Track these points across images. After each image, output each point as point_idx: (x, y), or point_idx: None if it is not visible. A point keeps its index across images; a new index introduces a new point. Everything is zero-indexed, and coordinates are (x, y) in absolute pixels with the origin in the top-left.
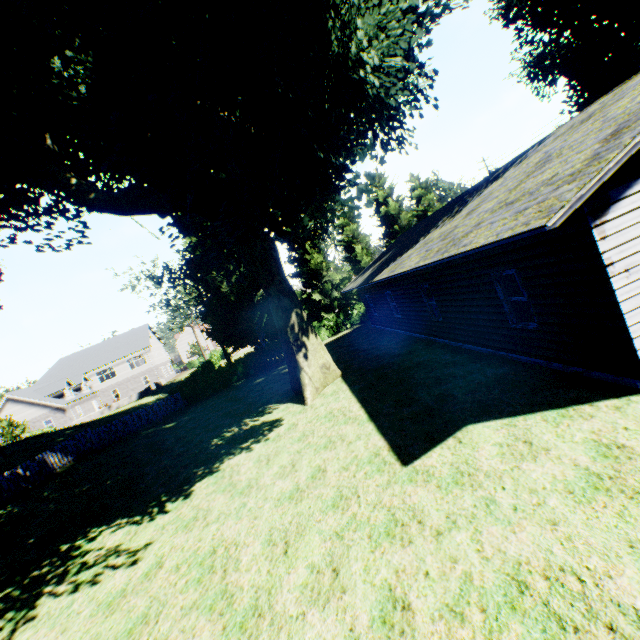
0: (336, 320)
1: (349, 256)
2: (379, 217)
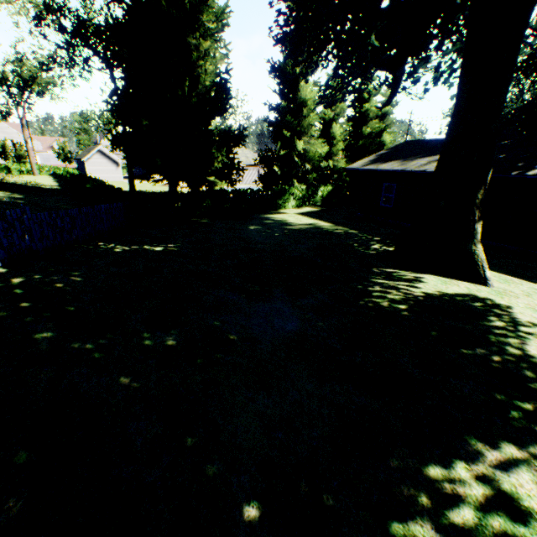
0: (305, 193)
1: (321, 135)
2: (353, 112)
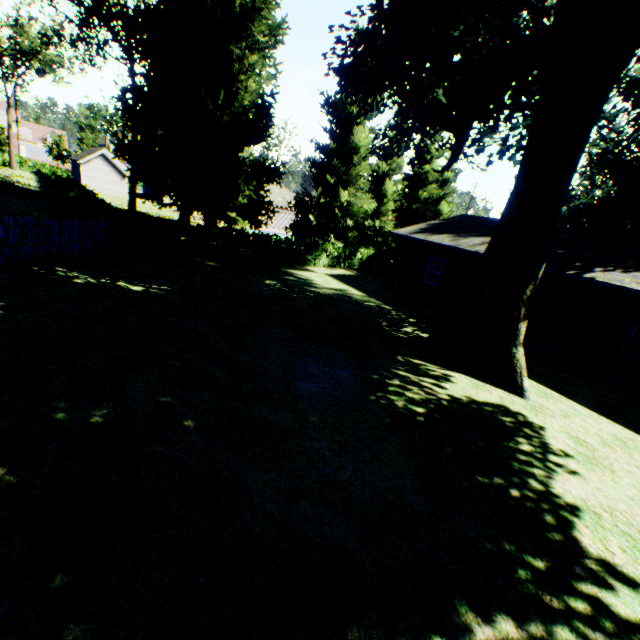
0: (341, 252)
1: (371, 189)
2: (411, 171)
